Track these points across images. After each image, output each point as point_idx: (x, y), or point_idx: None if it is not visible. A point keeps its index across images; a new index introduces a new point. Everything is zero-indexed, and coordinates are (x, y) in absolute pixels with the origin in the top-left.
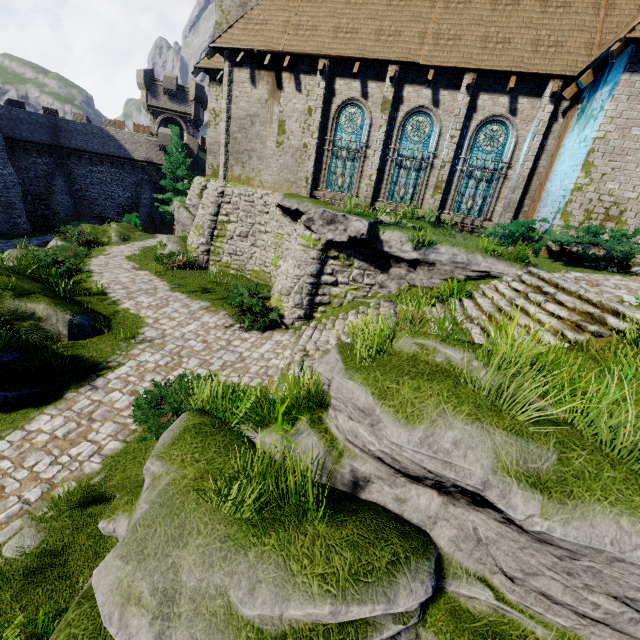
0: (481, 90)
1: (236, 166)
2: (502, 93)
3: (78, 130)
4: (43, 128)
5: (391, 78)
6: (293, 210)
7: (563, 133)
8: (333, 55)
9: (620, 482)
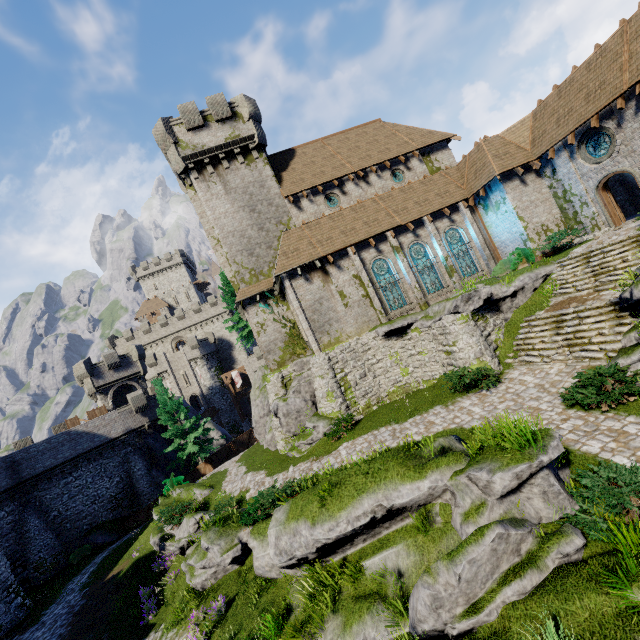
0: (433, 221)
1: (323, 337)
2: (442, 218)
3: (41, 450)
4: (0, 473)
5: (394, 236)
6: (406, 325)
7: (480, 218)
8: (356, 242)
9: None
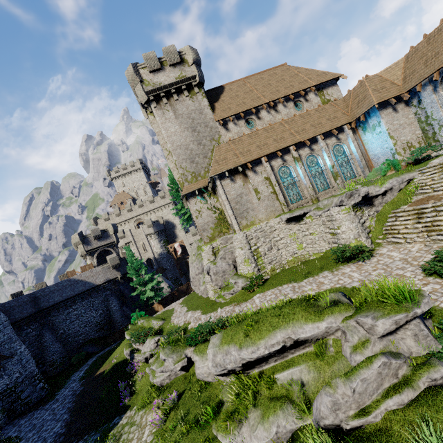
0: (324, 139)
1: (242, 220)
2: (331, 137)
3: (52, 290)
4: (27, 304)
5: (295, 150)
6: (302, 214)
7: (360, 137)
8: (267, 154)
9: None
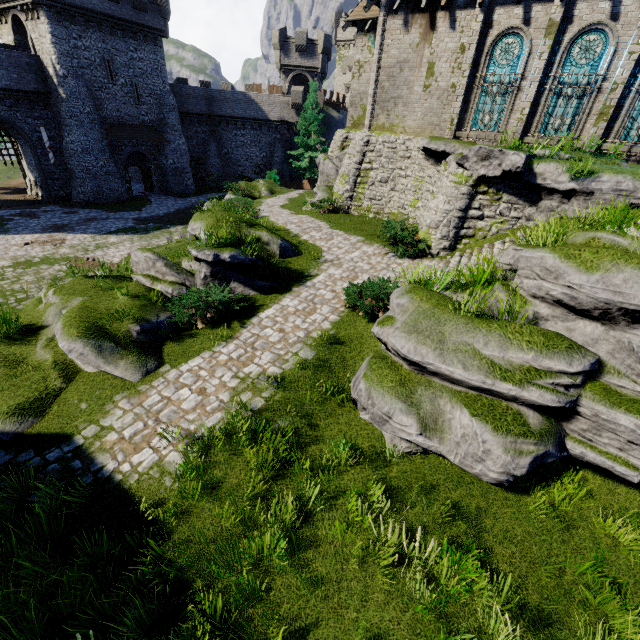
0: None
1: (381, 115)
2: None
3: (227, 98)
4: (202, 100)
5: None
6: (439, 152)
7: None
8: None
9: None
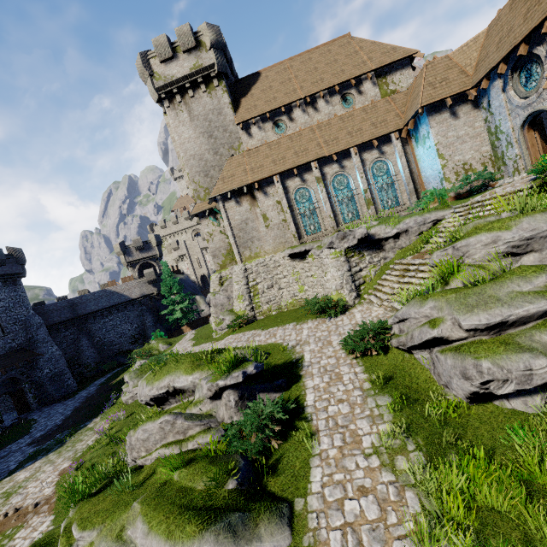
0: (361, 153)
1: (246, 251)
2: (372, 149)
3: (89, 299)
4: (66, 309)
5: (316, 167)
6: (303, 251)
7: (412, 151)
8: (280, 172)
9: None
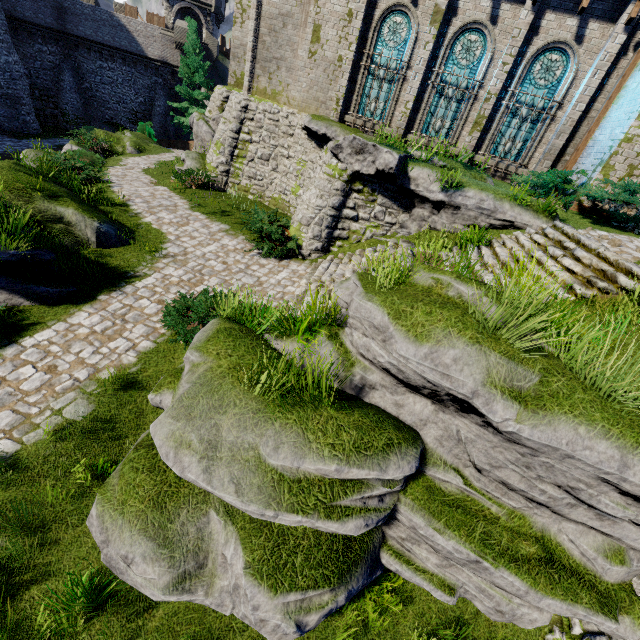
0: (549, 7)
1: (262, 77)
2: (572, 13)
3: (86, 14)
4: (47, 8)
5: None
6: (320, 134)
7: (629, 71)
8: None
9: (587, 402)
